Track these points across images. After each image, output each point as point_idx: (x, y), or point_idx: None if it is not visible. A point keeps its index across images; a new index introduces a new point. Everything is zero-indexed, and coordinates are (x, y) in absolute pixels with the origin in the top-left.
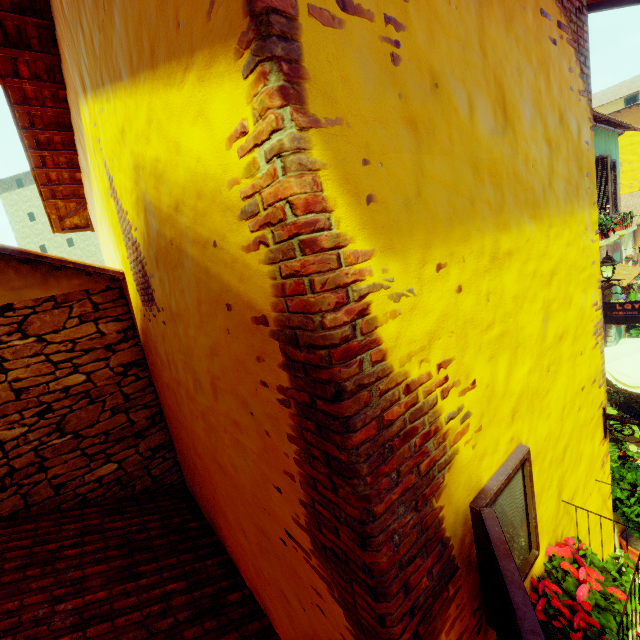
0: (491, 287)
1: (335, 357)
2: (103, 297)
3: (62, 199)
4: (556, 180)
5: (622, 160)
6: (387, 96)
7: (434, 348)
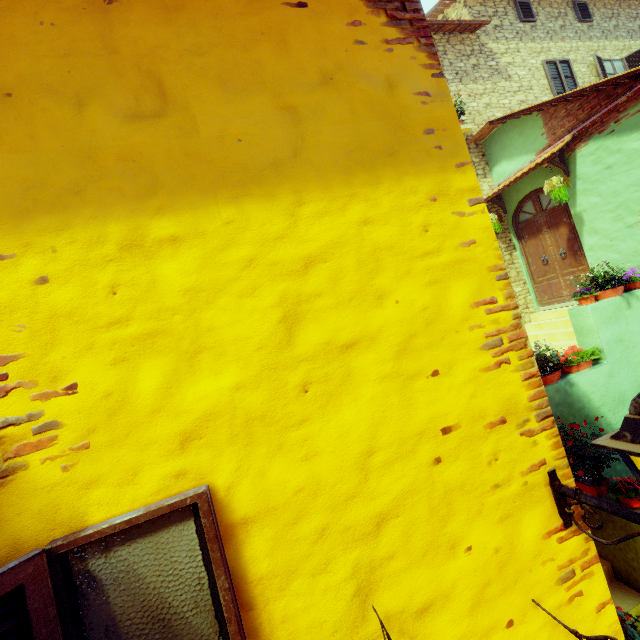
0: (123, 278)
1: None
2: None
3: None
4: (317, 148)
5: None
6: None
7: None
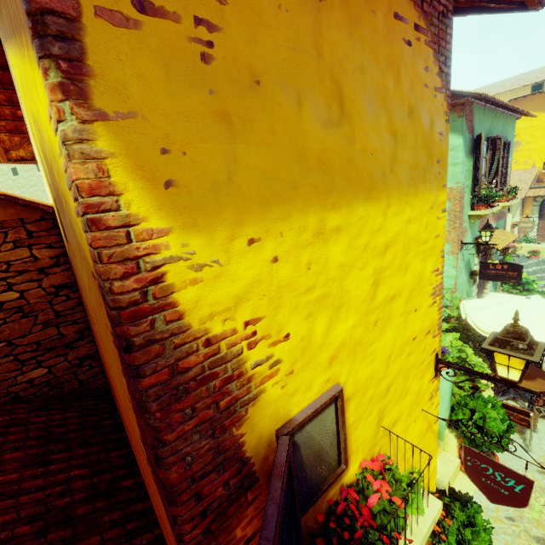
0: (313, 257)
1: (124, 317)
2: (37, 226)
3: (5, 133)
4: (400, 166)
5: (522, 140)
6: (195, 92)
7: (242, 309)
